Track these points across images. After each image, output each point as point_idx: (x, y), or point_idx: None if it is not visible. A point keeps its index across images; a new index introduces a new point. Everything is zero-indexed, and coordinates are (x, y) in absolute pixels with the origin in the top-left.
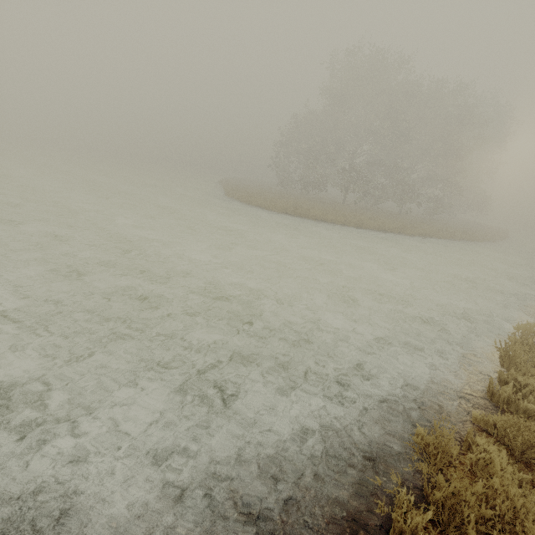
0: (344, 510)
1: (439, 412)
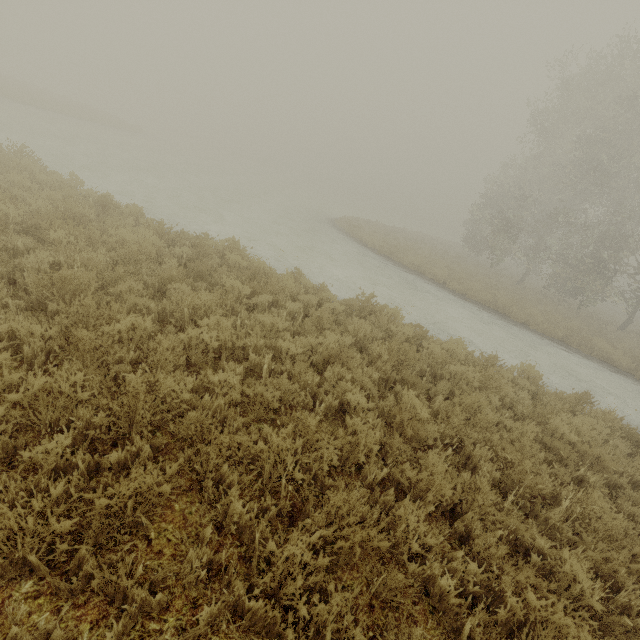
0: None
1: None
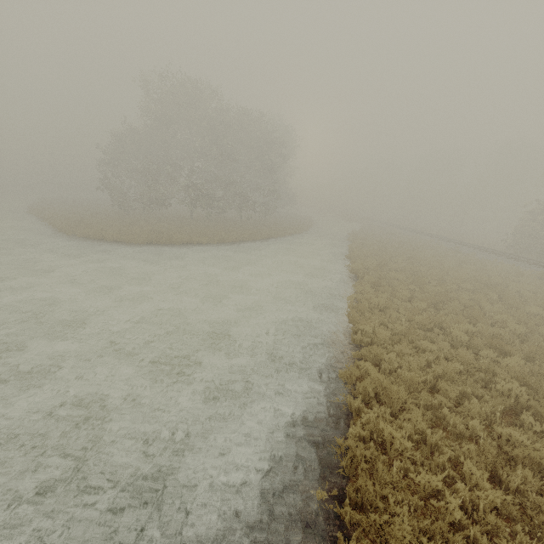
0: (333, 417)
1: (340, 360)
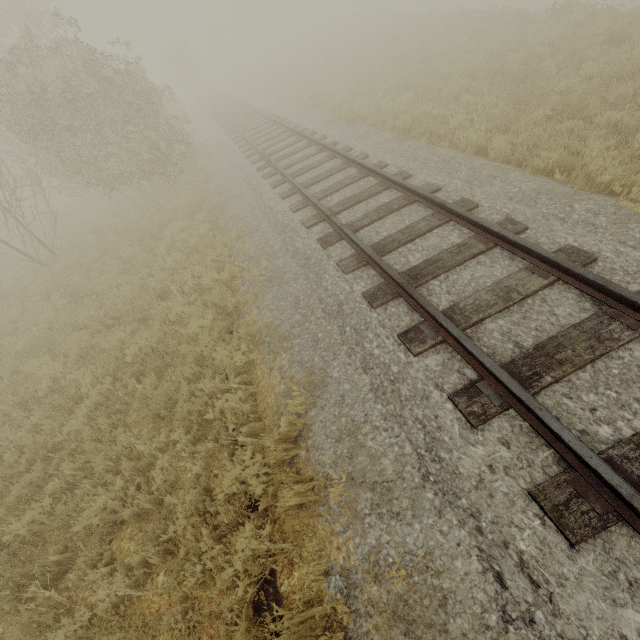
0: None
1: None
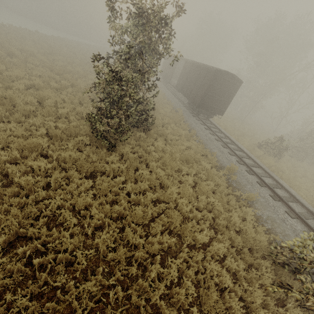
0: None
1: None
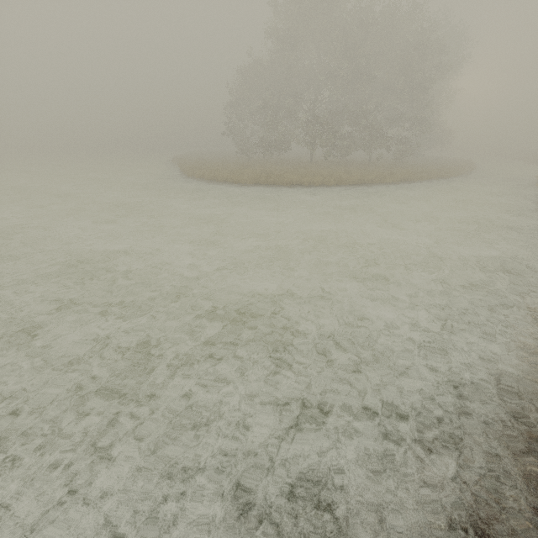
0: None
1: None
